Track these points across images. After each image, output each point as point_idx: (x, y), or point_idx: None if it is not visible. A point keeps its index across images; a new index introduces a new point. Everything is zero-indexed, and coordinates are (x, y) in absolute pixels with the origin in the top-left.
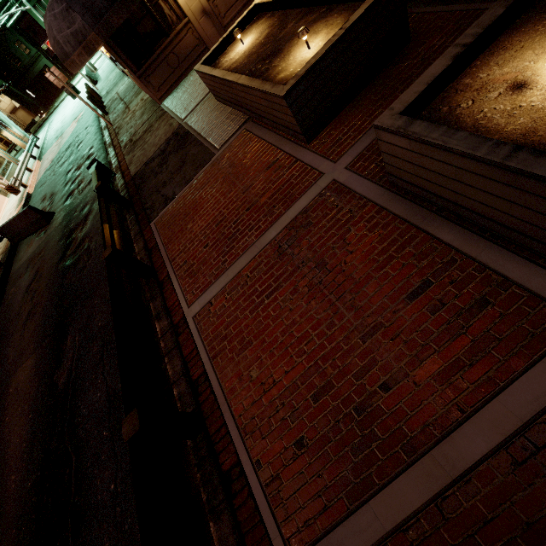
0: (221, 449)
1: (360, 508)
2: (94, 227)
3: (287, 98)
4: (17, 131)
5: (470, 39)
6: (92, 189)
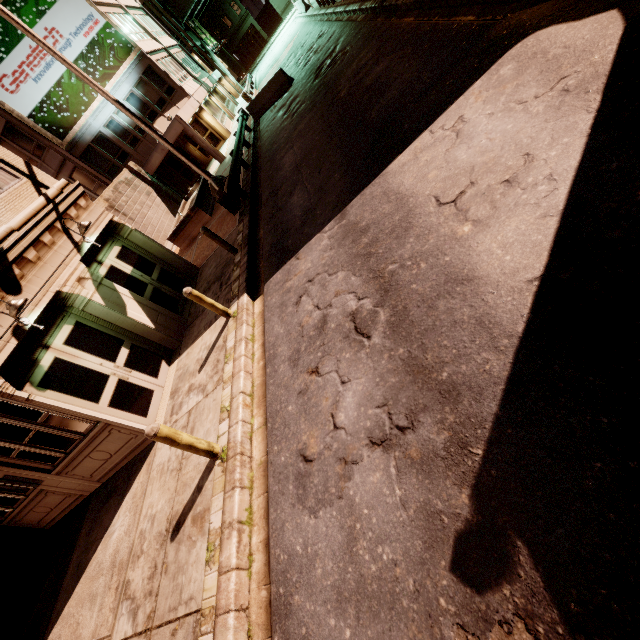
0: None
1: None
2: (344, 45)
3: None
4: (232, 80)
5: None
6: (333, 39)
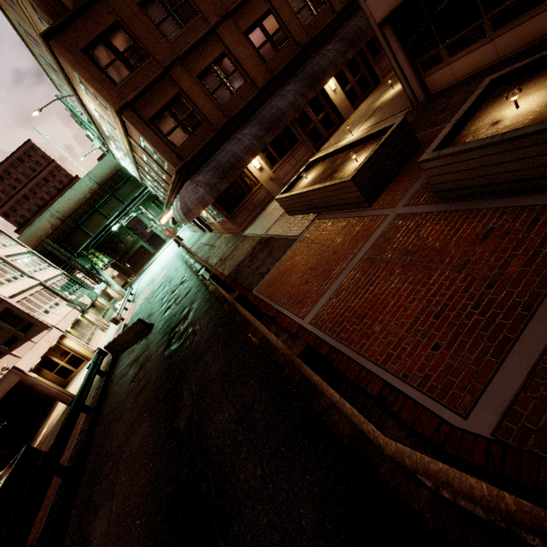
0: (366, 383)
1: (506, 357)
2: (196, 317)
3: (353, 180)
4: (117, 288)
5: (458, 117)
6: (189, 298)
